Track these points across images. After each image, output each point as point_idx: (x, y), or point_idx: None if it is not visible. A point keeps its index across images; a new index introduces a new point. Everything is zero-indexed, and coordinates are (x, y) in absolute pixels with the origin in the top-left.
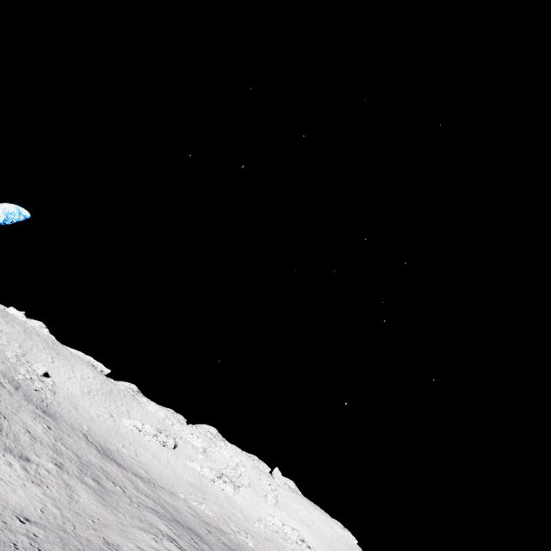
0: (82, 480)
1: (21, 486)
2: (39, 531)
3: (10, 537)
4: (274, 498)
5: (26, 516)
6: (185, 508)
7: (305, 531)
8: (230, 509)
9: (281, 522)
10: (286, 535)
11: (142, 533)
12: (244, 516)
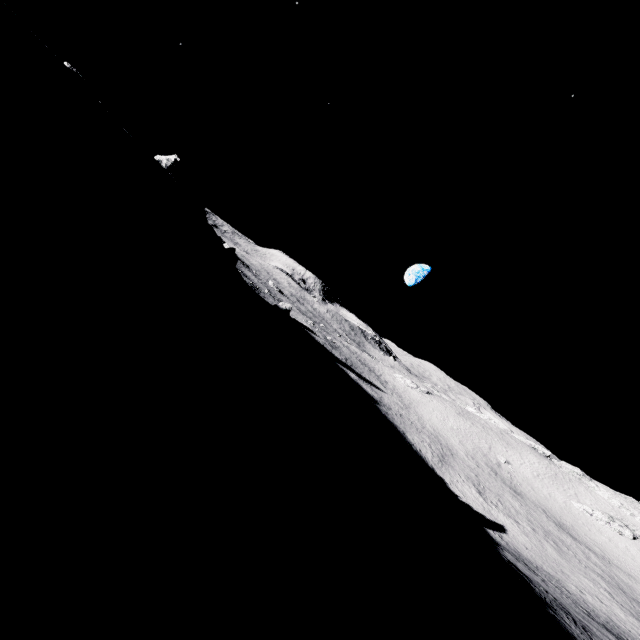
0: (546, 540)
1: (520, 534)
2: (532, 554)
3: (524, 551)
4: None
5: (526, 547)
6: None
7: None
8: None
9: None
10: None
11: (584, 578)
12: None
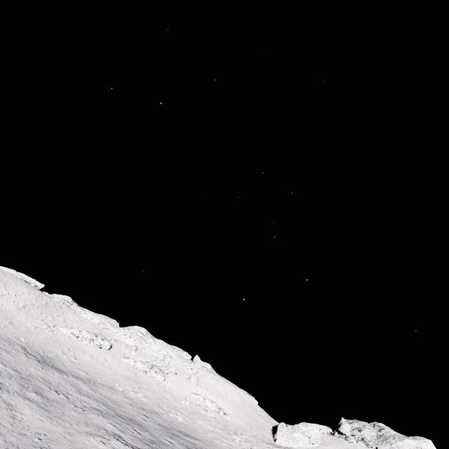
0: (24, 396)
1: None
2: None
3: None
4: (196, 380)
5: None
6: (124, 399)
7: (220, 401)
8: (161, 393)
9: (203, 397)
10: (206, 406)
11: (90, 438)
12: (172, 397)
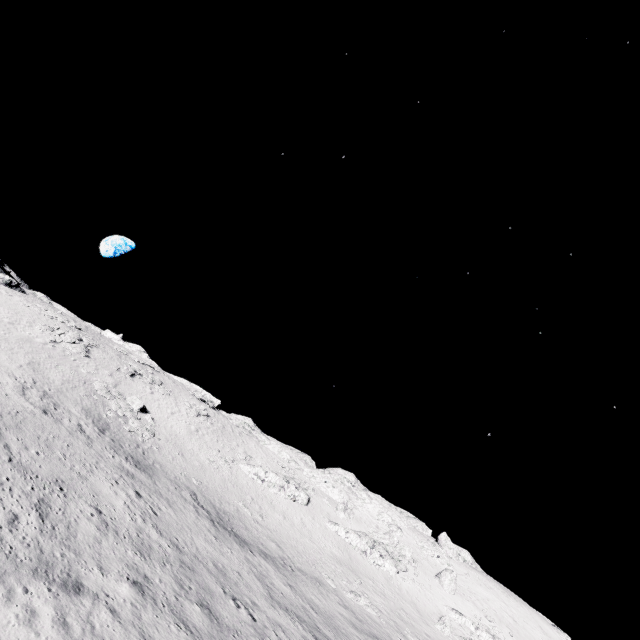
0: (179, 616)
1: None
2: None
3: None
4: (452, 582)
5: None
6: (340, 610)
7: (508, 638)
8: (396, 600)
9: (473, 623)
10: None
11: None
12: (417, 613)
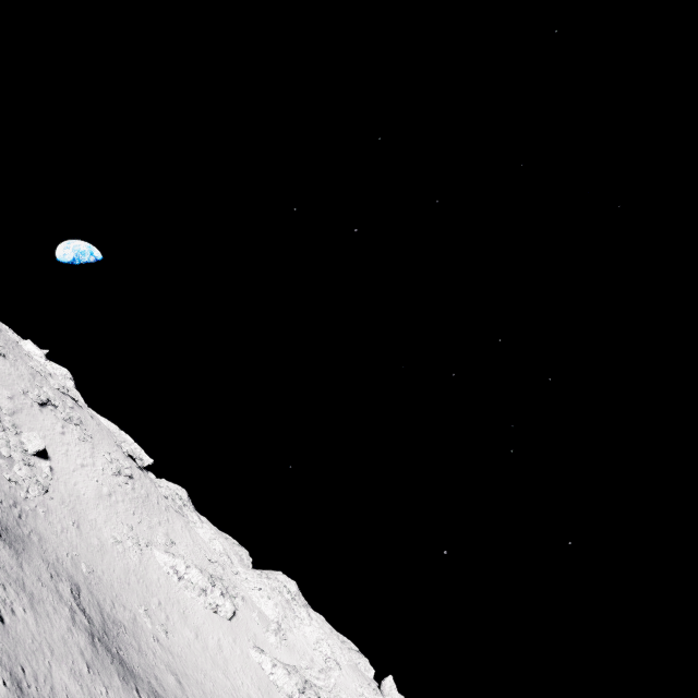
0: None
1: None
2: None
3: None
4: None
5: None
6: None
7: None
8: None
9: None
10: None
11: None
12: None
